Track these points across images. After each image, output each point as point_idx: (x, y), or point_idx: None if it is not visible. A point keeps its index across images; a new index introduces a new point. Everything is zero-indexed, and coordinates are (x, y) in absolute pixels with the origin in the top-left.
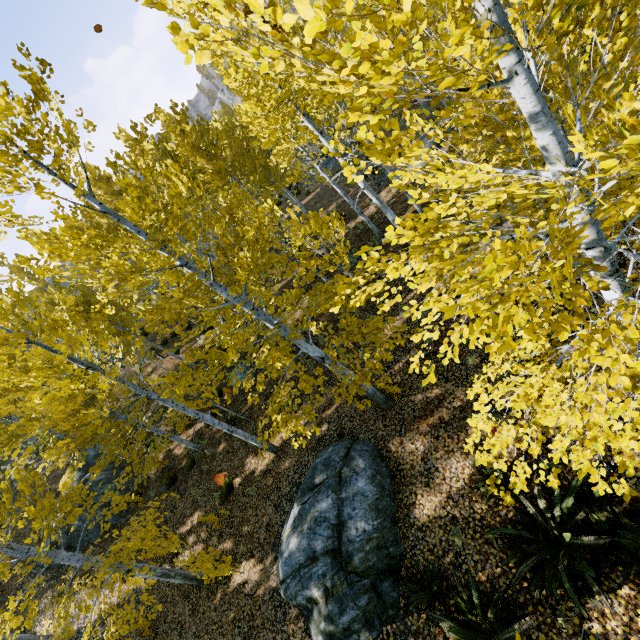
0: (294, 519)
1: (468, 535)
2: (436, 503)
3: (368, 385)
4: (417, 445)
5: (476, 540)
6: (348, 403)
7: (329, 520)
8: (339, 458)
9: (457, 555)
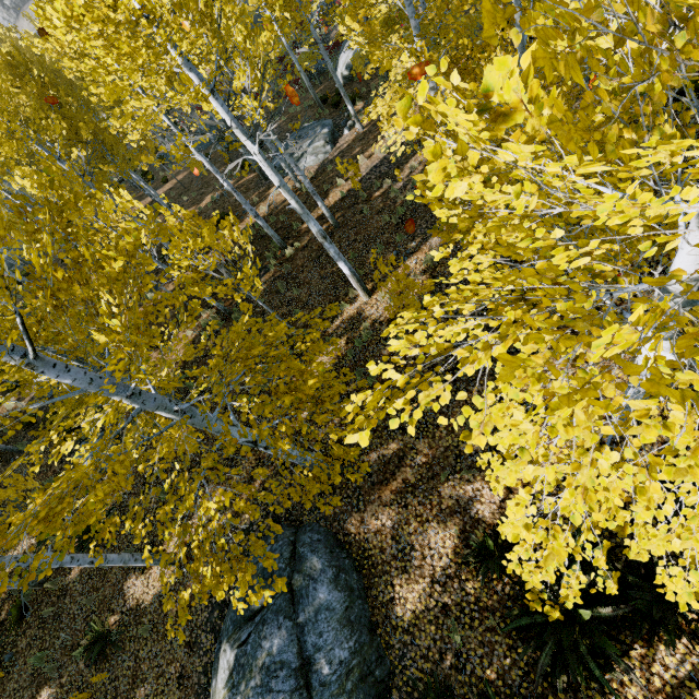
0: (230, 672)
1: (466, 625)
2: (420, 592)
3: (338, 480)
4: (383, 520)
5: (476, 629)
6: (307, 505)
7: (289, 664)
8: (284, 563)
9: (458, 654)
